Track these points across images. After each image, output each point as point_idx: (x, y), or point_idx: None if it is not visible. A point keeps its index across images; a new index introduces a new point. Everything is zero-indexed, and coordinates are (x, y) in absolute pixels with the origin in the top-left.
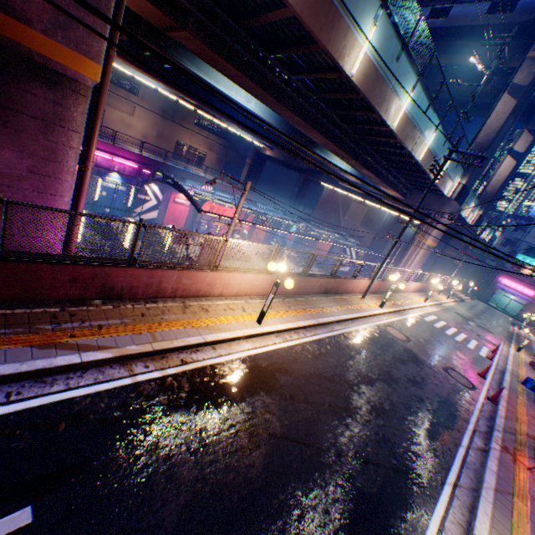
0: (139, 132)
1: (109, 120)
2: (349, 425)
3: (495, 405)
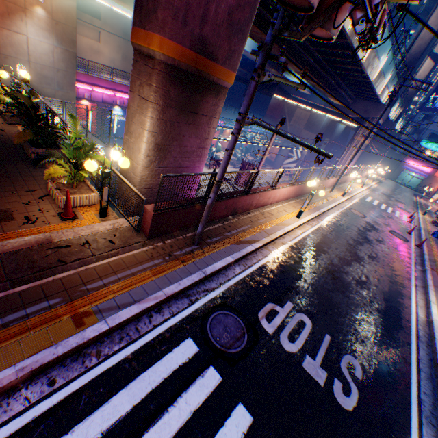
0: (106, 58)
1: (79, 49)
2: (363, 265)
3: (420, 249)
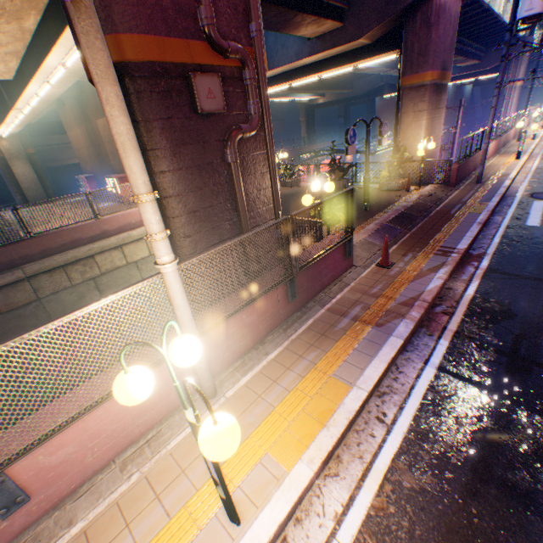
0: None
1: None
2: None
3: None
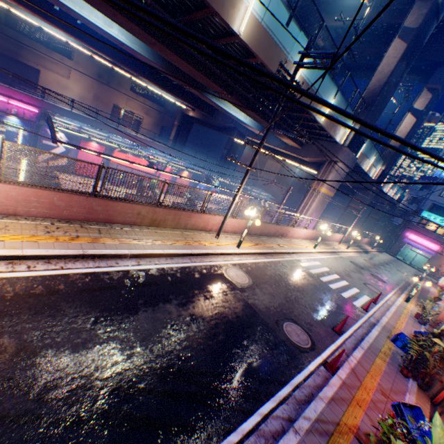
0: (75, 94)
1: (45, 81)
2: None
3: (331, 376)
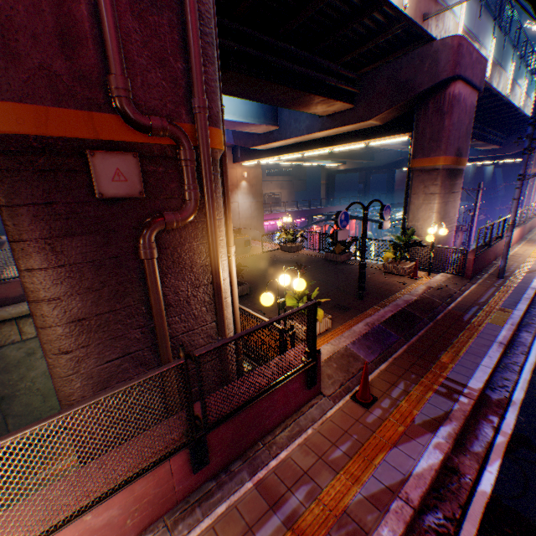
0: None
1: None
2: None
3: None
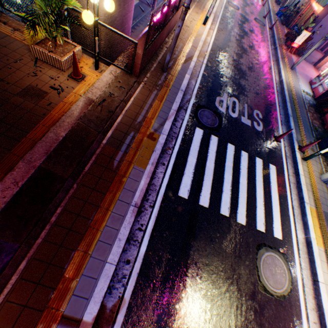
0: None
1: None
2: (248, 55)
3: (271, 31)
